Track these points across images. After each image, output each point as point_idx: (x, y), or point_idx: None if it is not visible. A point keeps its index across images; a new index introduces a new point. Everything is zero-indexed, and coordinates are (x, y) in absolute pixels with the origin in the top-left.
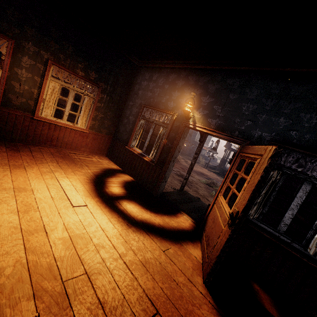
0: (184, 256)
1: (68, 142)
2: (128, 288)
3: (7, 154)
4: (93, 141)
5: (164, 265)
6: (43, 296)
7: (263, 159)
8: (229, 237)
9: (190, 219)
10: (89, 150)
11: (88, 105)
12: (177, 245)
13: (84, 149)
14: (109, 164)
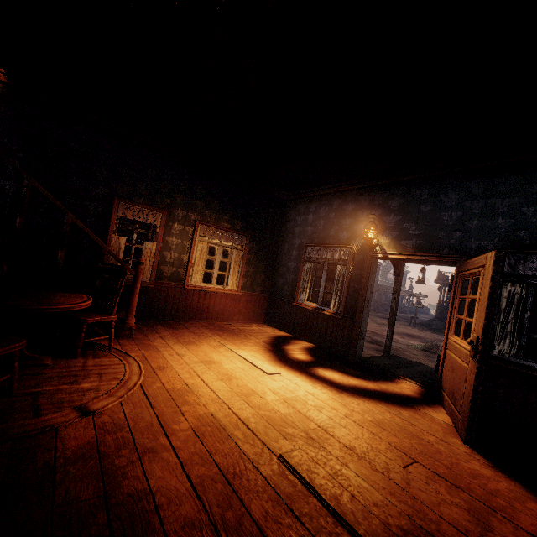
0: (425, 419)
1: (219, 311)
2: (371, 439)
3: (171, 333)
4: (247, 305)
5: (403, 425)
6: (295, 438)
7: (487, 269)
8: (477, 370)
9: (417, 383)
10: (243, 318)
11: (237, 260)
12: (410, 409)
13: (238, 318)
14: (274, 331)
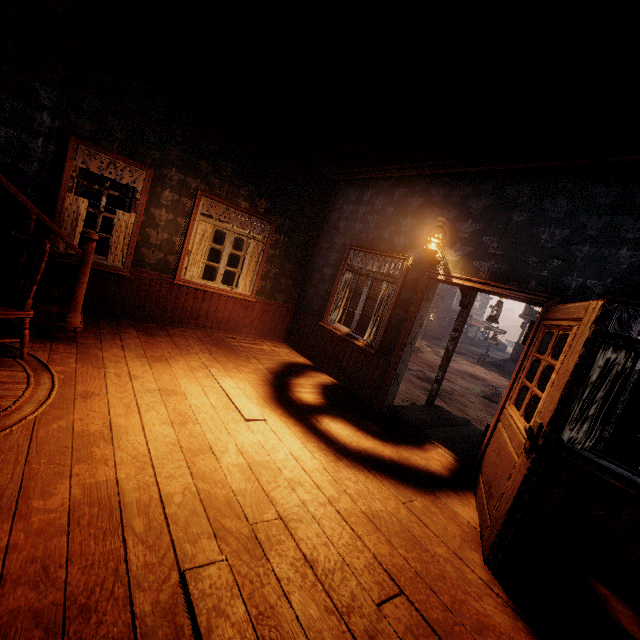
0: (442, 515)
1: (223, 319)
2: (348, 548)
3: (141, 341)
4: (263, 316)
5: (406, 525)
6: (228, 537)
7: (583, 326)
8: (528, 473)
9: (452, 455)
10: (255, 332)
11: (254, 254)
12: (428, 496)
13: (248, 331)
14: (290, 355)
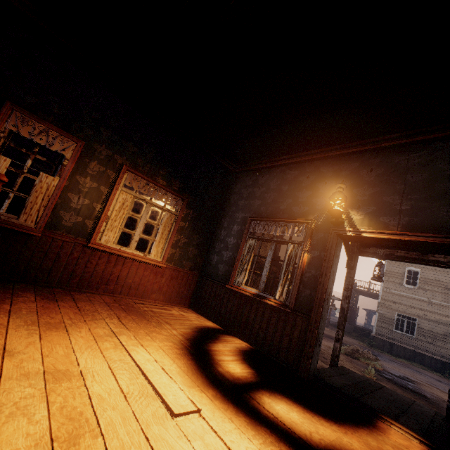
0: None
1: (133, 284)
2: None
3: (37, 305)
4: (171, 282)
5: None
6: None
7: None
8: None
9: (414, 435)
10: (163, 298)
11: (168, 224)
12: None
13: (156, 297)
14: (199, 319)
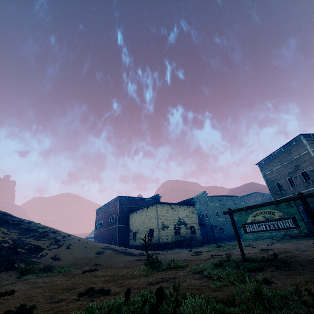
0: None
1: None
2: None
3: None
4: None
5: None
6: None
7: None
8: None
9: None
10: None
11: None
12: None
13: None
14: None
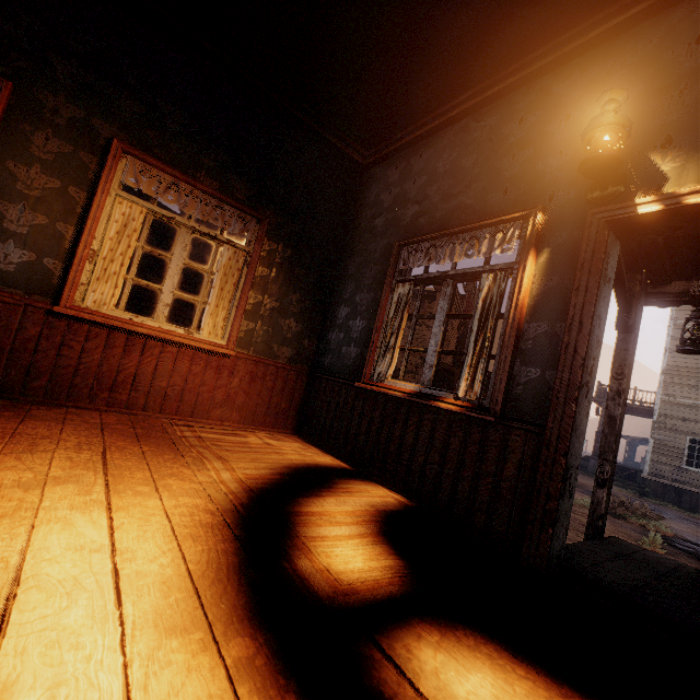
0: None
1: (171, 391)
2: None
3: None
4: (252, 386)
5: None
6: None
7: None
8: None
9: None
10: (239, 417)
11: (231, 271)
12: None
13: (224, 414)
14: (304, 451)
